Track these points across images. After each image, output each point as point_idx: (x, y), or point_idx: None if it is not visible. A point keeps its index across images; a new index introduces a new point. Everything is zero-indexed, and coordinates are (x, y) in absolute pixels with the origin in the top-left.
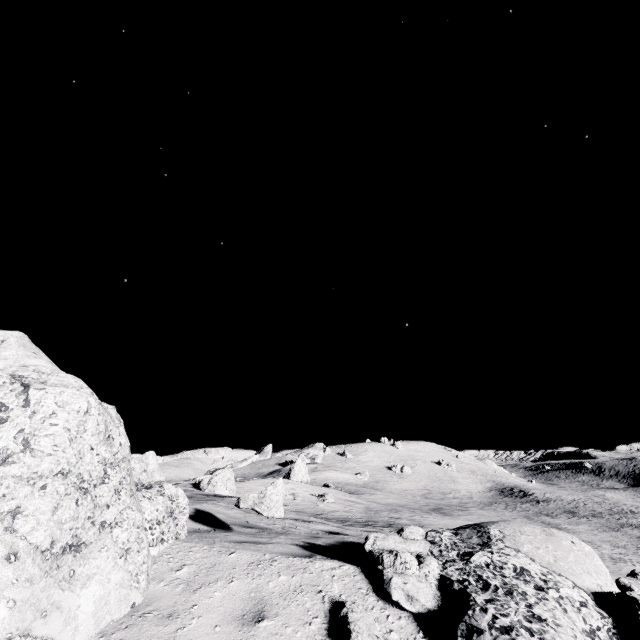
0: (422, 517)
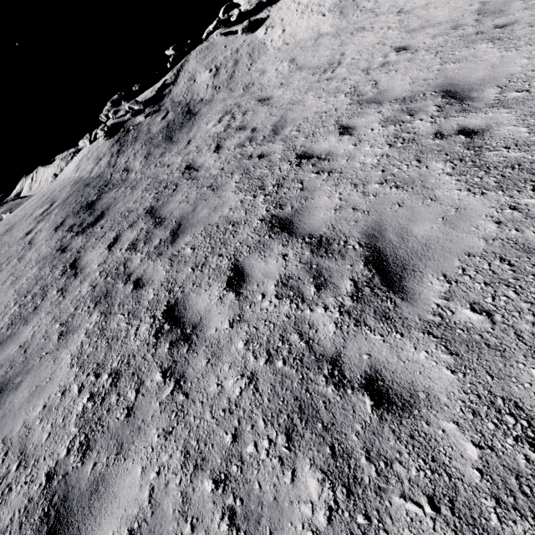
0: None
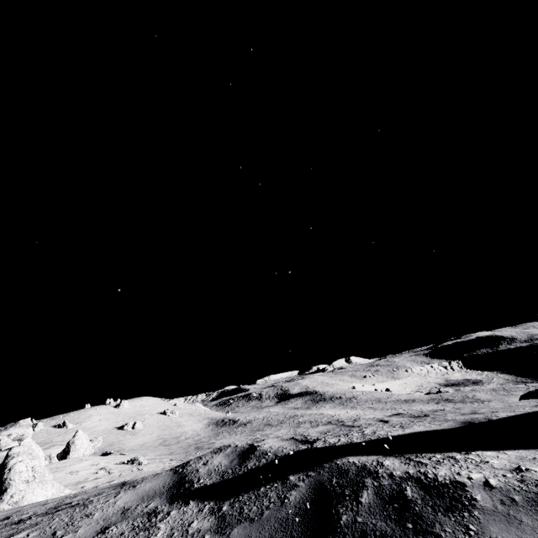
0: None
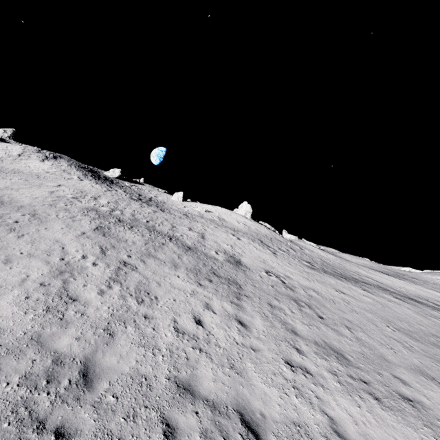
0: (225, 232)
